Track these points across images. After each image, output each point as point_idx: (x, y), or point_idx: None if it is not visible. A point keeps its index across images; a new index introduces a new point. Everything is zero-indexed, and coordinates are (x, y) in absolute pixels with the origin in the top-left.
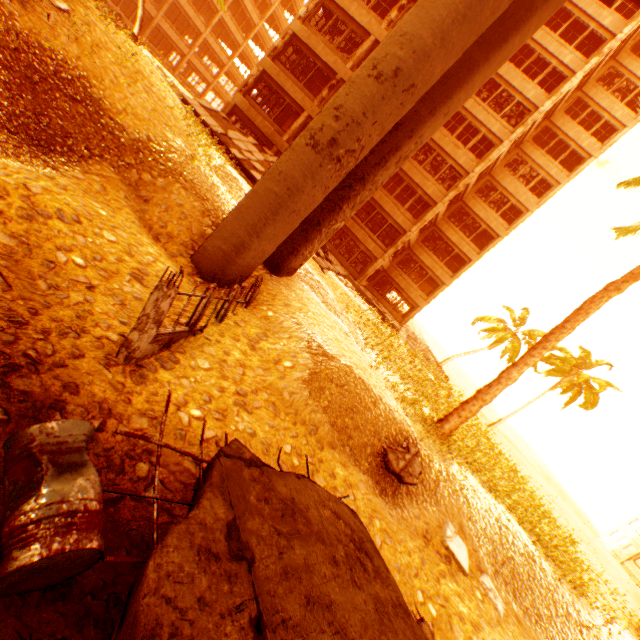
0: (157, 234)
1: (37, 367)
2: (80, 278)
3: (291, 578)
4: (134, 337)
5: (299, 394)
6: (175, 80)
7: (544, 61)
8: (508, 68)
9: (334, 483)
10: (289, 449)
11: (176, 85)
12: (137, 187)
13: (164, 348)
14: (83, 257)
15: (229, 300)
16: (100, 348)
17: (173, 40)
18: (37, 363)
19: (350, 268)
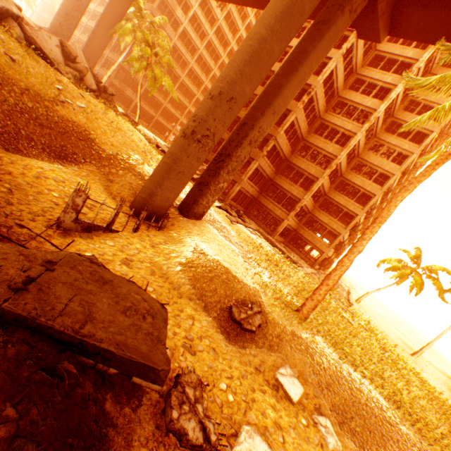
0: (115, 196)
1: (7, 216)
2: (53, 200)
3: (73, 287)
4: (62, 215)
5: (174, 269)
6: (163, 142)
7: (373, 84)
8: (350, 93)
9: (179, 313)
10: (151, 290)
11: (162, 144)
12: (108, 175)
13: (86, 231)
14: (59, 194)
15: (139, 219)
16: (47, 222)
17: (164, 125)
18: (8, 215)
19: (266, 228)
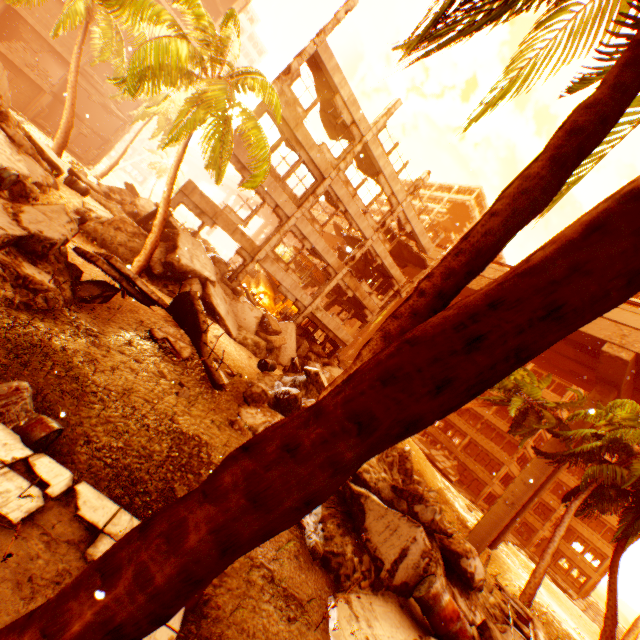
0: None
1: None
2: None
3: None
4: None
5: None
6: None
7: None
8: None
9: None
10: None
11: None
12: None
13: None
14: None
15: None
16: None
17: None
18: None
19: (517, 535)
